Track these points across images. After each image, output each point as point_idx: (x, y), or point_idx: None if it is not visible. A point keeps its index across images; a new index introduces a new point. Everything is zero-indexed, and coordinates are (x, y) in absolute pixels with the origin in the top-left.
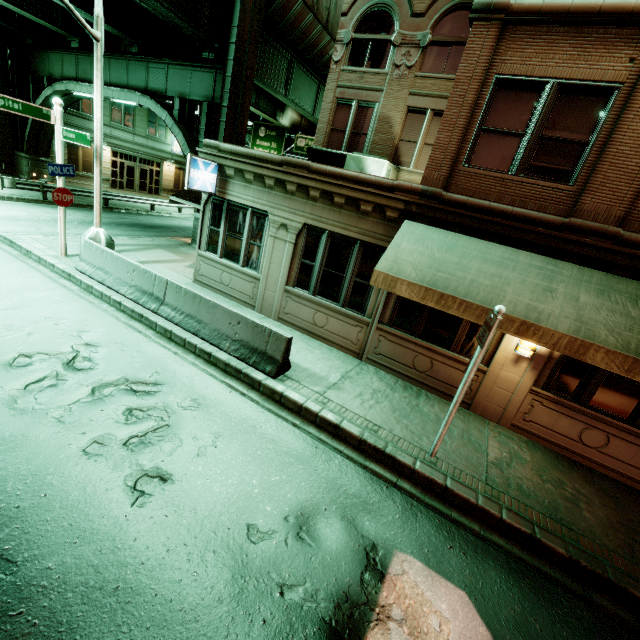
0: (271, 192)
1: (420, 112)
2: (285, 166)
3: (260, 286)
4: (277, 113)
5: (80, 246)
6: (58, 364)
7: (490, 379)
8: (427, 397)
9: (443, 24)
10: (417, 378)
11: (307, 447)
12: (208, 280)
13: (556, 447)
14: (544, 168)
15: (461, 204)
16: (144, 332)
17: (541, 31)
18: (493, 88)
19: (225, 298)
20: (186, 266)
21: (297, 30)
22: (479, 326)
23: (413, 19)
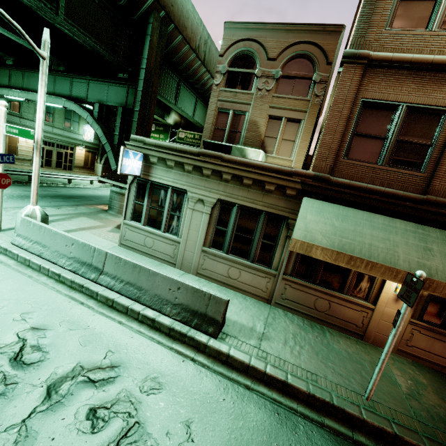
0: (189, 175)
1: (277, 119)
2: (202, 156)
3: (180, 248)
4: (165, 115)
5: (15, 222)
6: (4, 361)
7: (377, 315)
8: (330, 333)
9: (289, 66)
10: (318, 317)
11: (271, 415)
12: (132, 244)
13: (434, 365)
14: (402, 161)
15: (345, 185)
16: (86, 303)
17: (391, 72)
18: (360, 107)
19: (148, 258)
20: (108, 231)
21: (184, 63)
22: (364, 274)
23: (269, 61)
